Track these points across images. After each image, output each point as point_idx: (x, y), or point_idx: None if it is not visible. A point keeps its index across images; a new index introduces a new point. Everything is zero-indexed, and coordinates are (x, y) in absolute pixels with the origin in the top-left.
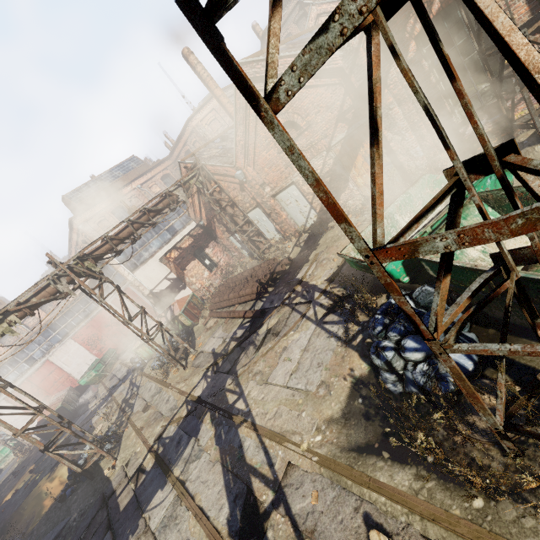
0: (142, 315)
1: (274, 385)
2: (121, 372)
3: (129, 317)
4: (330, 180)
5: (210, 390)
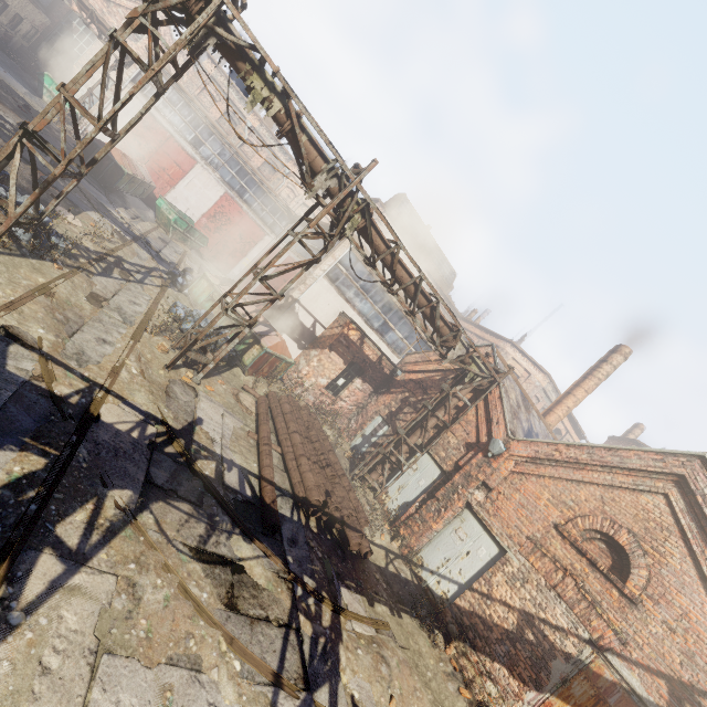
0: (267, 294)
1: (86, 699)
2: (171, 254)
3: (268, 277)
4: (530, 640)
5: (110, 445)
